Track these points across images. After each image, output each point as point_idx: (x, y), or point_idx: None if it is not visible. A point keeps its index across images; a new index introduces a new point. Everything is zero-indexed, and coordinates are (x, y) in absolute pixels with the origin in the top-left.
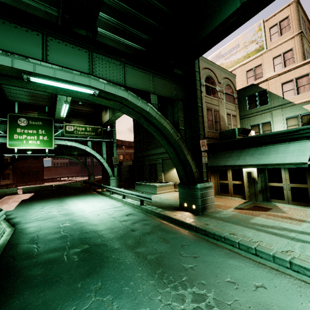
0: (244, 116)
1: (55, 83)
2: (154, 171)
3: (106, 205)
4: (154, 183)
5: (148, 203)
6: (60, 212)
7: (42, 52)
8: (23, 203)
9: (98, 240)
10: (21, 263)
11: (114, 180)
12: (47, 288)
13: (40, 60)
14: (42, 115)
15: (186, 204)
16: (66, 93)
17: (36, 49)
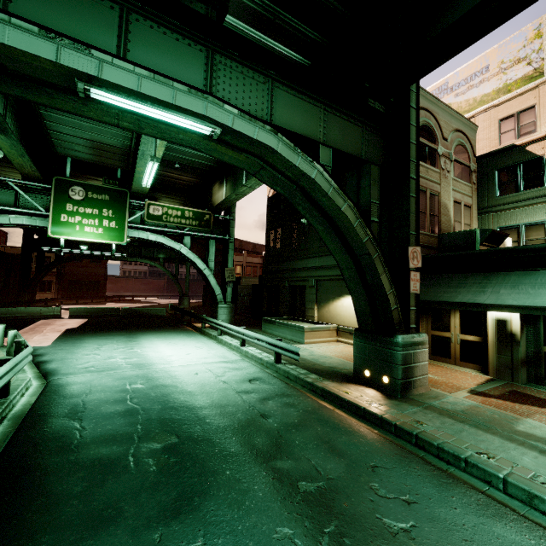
0: (487, 208)
1: (139, 105)
2: (299, 300)
3: (210, 354)
4: (298, 322)
5: (290, 361)
6: (128, 360)
7: (117, 43)
8: (67, 335)
9: (196, 430)
10: (47, 460)
11: (225, 309)
12: (90, 534)
13: (113, 54)
14: (111, 183)
15: (368, 371)
16: (157, 132)
17: (106, 36)
